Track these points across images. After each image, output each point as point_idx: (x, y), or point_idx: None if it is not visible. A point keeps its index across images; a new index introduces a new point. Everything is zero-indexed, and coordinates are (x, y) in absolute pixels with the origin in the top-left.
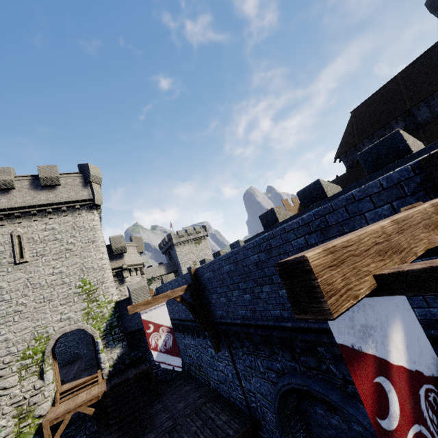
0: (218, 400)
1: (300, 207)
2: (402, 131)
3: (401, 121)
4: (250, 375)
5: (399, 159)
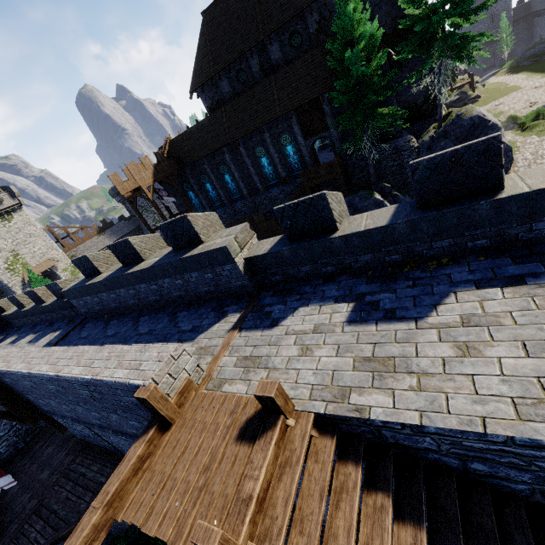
0: (89, 450)
1: (155, 170)
2: (191, 216)
3: (256, 55)
4: (107, 435)
5: (193, 242)
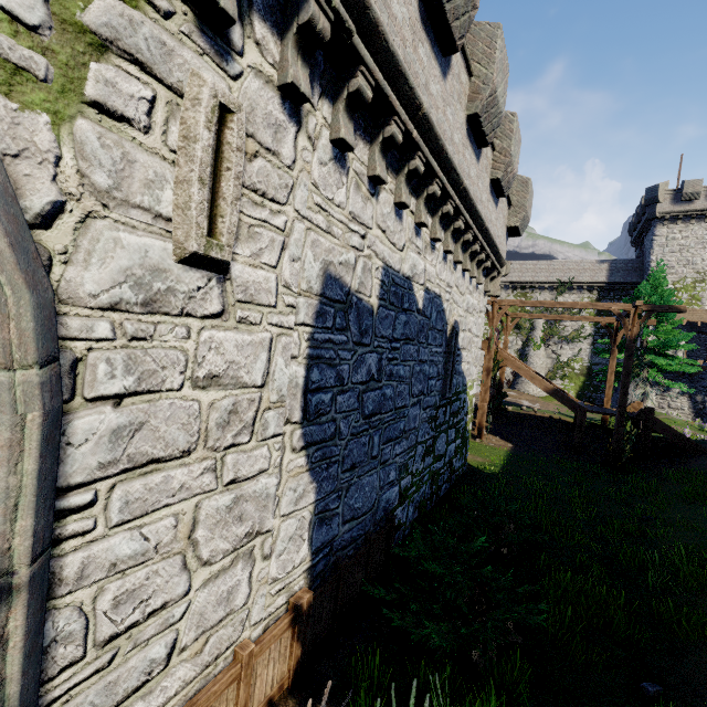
0: None
1: None
2: None
3: None
4: None
5: None
